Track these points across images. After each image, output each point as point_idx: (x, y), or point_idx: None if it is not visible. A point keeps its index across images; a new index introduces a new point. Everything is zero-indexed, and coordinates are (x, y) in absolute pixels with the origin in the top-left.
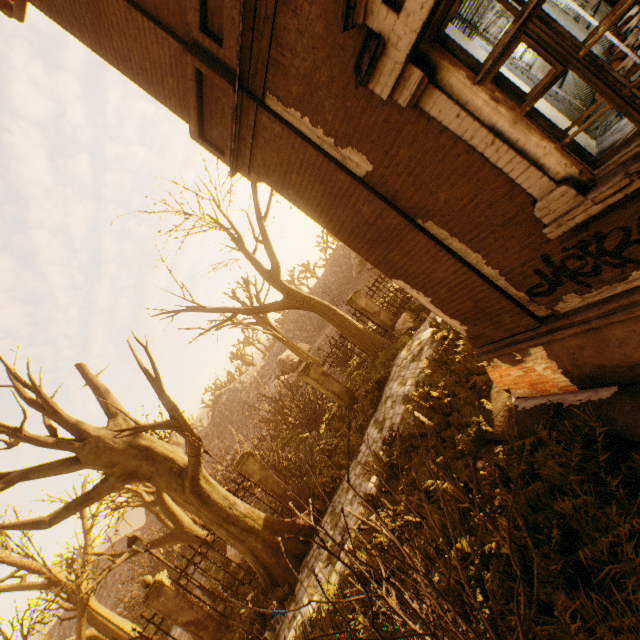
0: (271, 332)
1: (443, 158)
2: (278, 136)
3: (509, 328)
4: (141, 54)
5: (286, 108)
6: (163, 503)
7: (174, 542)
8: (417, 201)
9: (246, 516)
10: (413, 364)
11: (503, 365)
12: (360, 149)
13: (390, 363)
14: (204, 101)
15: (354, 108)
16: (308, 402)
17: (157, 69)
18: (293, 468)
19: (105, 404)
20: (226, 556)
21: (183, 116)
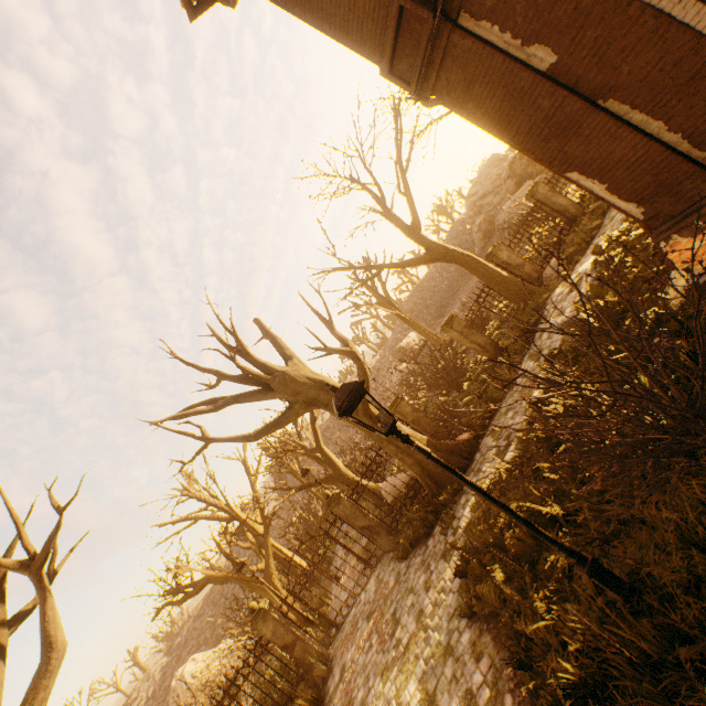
0: (394, 312)
1: (629, 30)
2: (467, 51)
3: (690, 196)
4: (347, 8)
5: (477, 23)
6: (321, 450)
7: (333, 483)
8: (599, 81)
9: (411, 436)
10: (571, 295)
11: (682, 240)
12: (546, 43)
13: (542, 303)
14: (399, 36)
15: (545, 5)
16: (447, 364)
17: (359, 18)
18: (442, 412)
19: (282, 350)
20: (388, 482)
21: (374, 57)
